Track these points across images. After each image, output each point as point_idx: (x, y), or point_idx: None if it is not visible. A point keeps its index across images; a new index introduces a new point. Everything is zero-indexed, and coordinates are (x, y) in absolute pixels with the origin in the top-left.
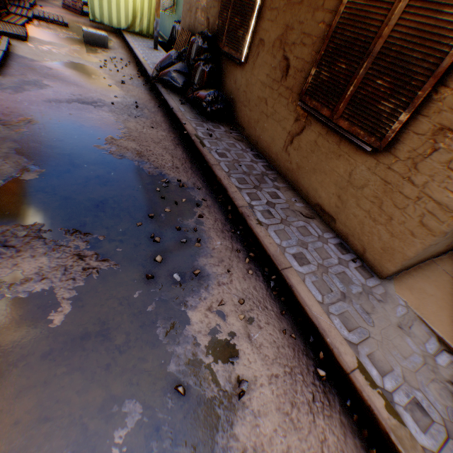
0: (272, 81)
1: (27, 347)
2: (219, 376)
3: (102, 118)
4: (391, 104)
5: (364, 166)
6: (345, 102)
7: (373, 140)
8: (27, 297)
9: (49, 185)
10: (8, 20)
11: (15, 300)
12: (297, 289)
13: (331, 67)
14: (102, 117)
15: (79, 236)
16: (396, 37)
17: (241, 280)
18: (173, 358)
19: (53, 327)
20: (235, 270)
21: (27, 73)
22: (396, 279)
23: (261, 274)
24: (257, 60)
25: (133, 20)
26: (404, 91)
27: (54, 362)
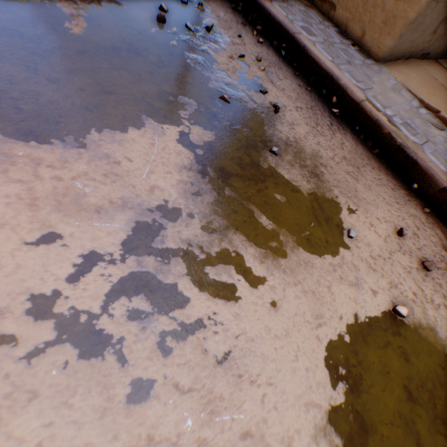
0: None
1: (56, 44)
2: (254, 99)
3: None
4: None
5: None
6: None
7: None
8: (26, 5)
9: None
10: None
11: (13, 4)
12: (310, 49)
13: None
14: None
15: None
16: None
17: (254, 47)
18: (210, 81)
19: (75, 35)
20: (245, 38)
21: None
22: (387, 65)
23: (271, 47)
24: None
25: None
26: None
27: (94, 60)
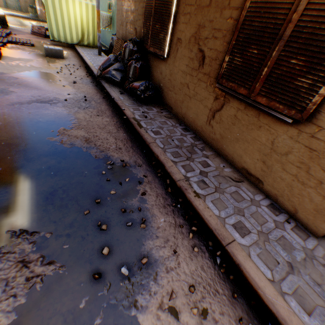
0: (191, 69)
1: None
2: None
3: (56, 113)
4: (308, 79)
5: (285, 135)
6: (261, 81)
7: (293, 112)
8: None
9: (2, 183)
10: None
11: None
12: (245, 267)
13: (243, 53)
14: (57, 112)
15: (26, 236)
16: (307, 20)
17: (188, 260)
18: None
19: None
20: (181, 248)
21: None
22: None
23: (206, 250)
24: (177, 54)
25: (82, 37)
26: (321, 67)
27: None
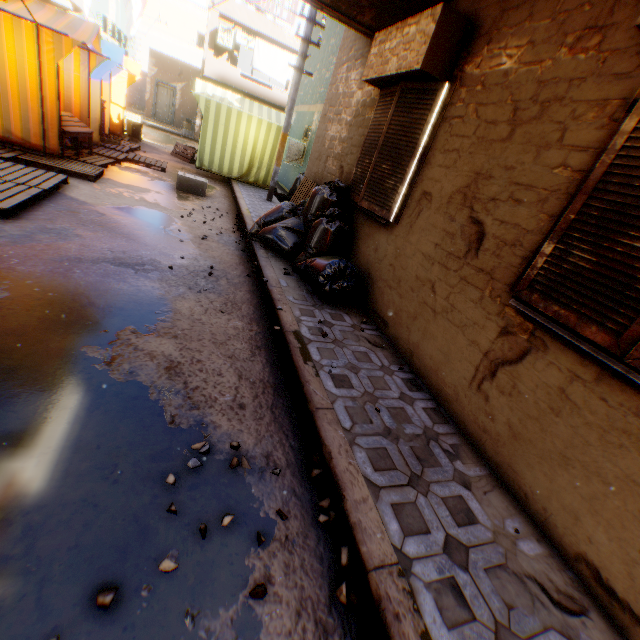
0: (445, 254)
1: None
2: None
3: (137, 291)
4: None
5: None
6: None
7: None
8: None
9: None
10: (87, 158)
11: None
12: None
13: (600, 243)
14: (139, 290)
15: None
16: None
17: None
18: None
19: None
20: None
21: (60, 217)
22: None
23: None
24: (417, 220)
25: (248, 169)
26: None
27: None
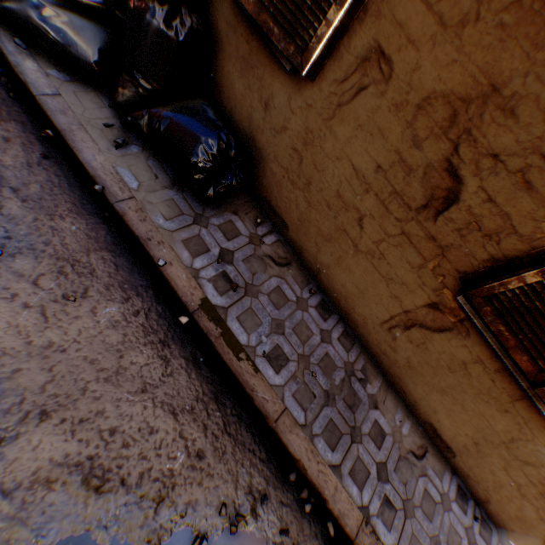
0: (390, 189)
1: None
2: None
3: None
4: None
5: None
6: None
7: None
8: None
9: None
10: None
11: None
12: None
13: None
14: None
15: None
16: None
17: None
18: None
19: None
20: None
21: None
22: None
23: None
24: (353, 101)
25: None
26: None
27: None
